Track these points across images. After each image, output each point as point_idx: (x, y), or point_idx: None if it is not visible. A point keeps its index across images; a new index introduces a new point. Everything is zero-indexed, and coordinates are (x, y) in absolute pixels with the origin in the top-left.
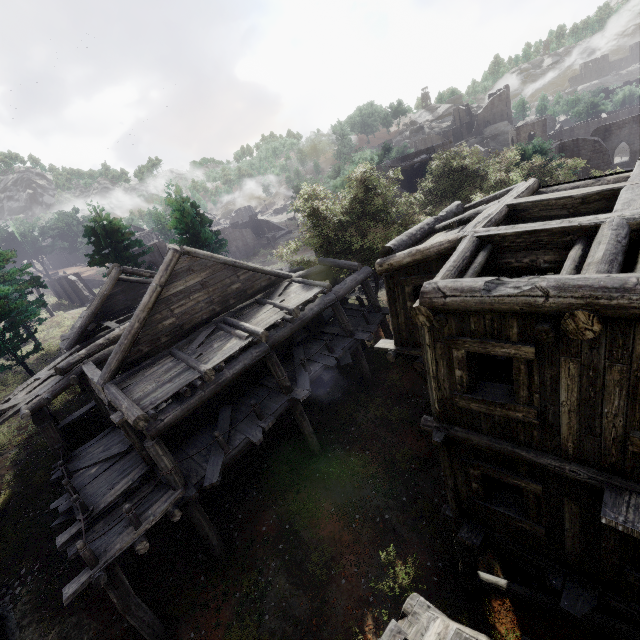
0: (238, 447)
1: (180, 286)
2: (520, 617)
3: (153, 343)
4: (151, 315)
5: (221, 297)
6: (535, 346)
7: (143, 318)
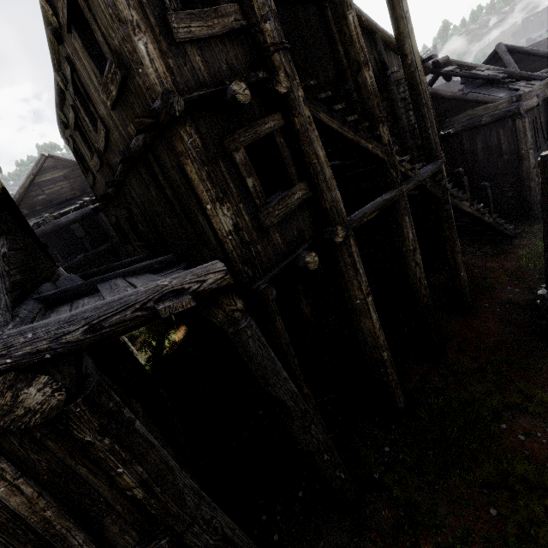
0: (71, 262)
1: (48, 177)
2: (188, 332)
3: (31, 209)
4: (28, 192)
5: (80, 186)
6: (71, 135)
7: (22, 193)
